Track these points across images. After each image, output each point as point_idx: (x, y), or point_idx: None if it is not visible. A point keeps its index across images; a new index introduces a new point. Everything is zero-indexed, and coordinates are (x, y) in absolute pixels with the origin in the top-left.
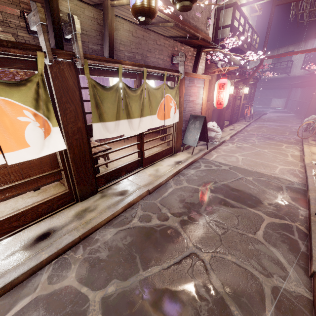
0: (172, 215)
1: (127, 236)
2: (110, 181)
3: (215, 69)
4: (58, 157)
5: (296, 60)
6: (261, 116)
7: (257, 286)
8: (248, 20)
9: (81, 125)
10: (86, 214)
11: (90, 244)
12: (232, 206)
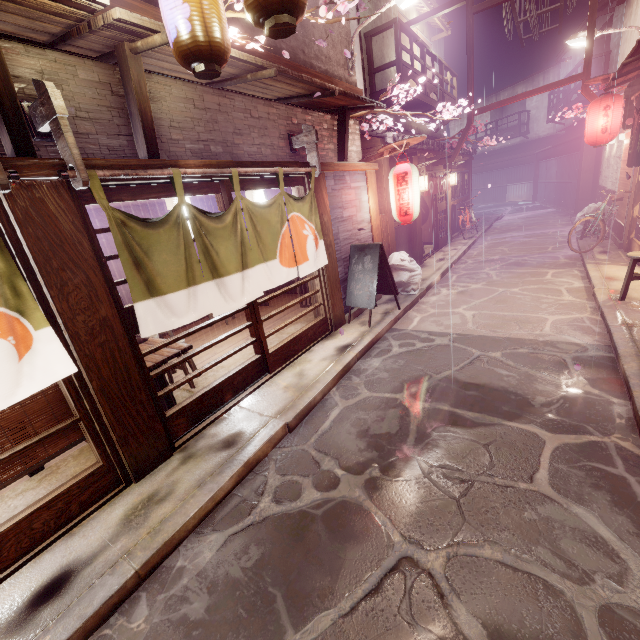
0: (345, 472)
1: (250, 545)
2: (201, 420)
3: (381, 149)
4: (65, 393)
5: (534, 109)
6: (493, 223)
7: (564, 613)
8: (428, 48)
9: (107, 312)
10: (150, 510)
11: (164, 586)
12: (472, 424)
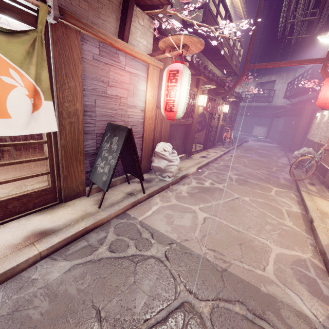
0: None
1: None
2: None
3: (161, 42)
4: None
5: (277, 90)
6: (242, 143)
7: None
8: (230, 15)
9: None
10: None
11: None
12: None
